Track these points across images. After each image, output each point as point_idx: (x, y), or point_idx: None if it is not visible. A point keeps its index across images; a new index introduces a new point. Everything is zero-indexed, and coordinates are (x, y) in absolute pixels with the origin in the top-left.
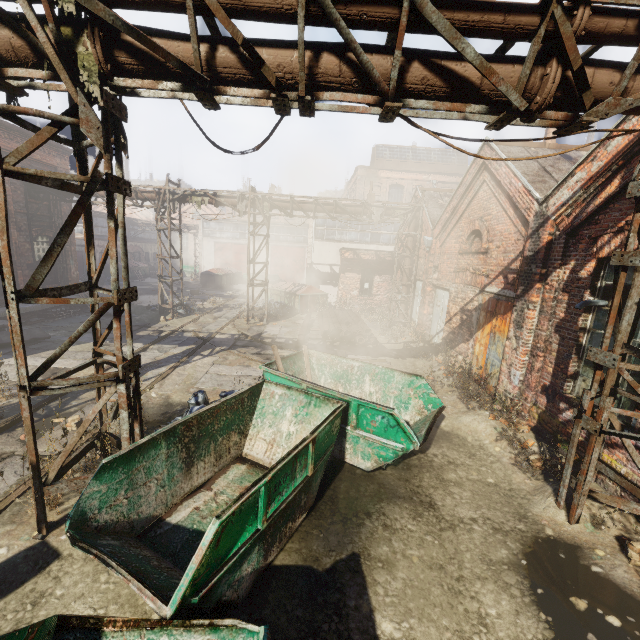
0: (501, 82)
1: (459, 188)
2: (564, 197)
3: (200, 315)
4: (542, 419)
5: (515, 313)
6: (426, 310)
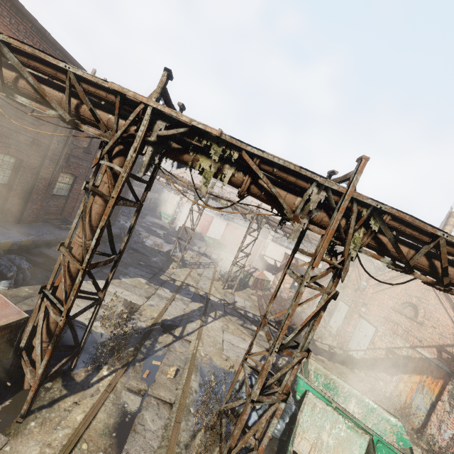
0: None
1: None
2: None
3: (191, 269)
4: None
5: (451, 386)
6: (350, 329)
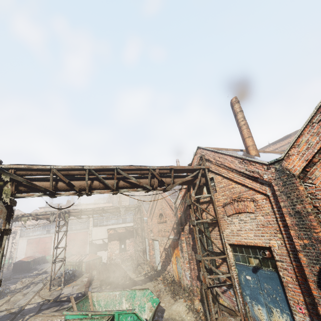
0: (143, 184)
1: (152, 198)
2: (179, 202)
3: (12, 295)
4: (201, 293)
5: (179, 246)
6: (151, 252)
